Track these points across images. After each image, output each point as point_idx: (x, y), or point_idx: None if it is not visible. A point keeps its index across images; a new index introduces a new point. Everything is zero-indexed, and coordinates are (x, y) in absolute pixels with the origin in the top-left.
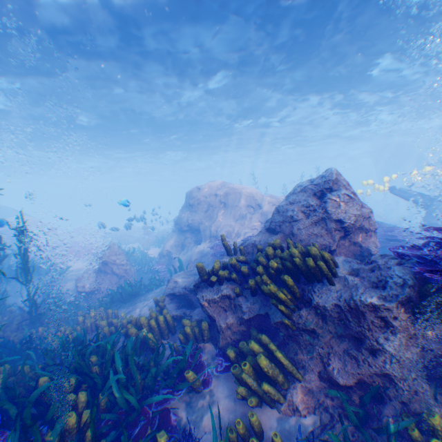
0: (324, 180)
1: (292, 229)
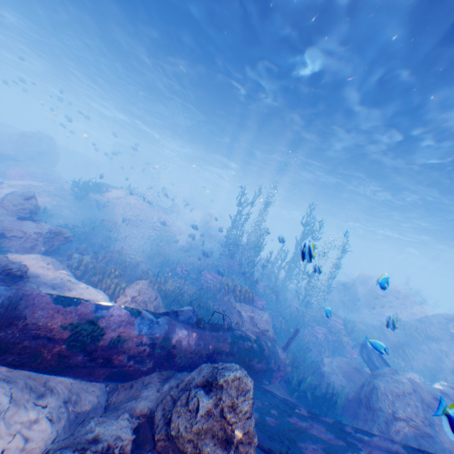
0: (451, 316)
1: (428, 325)
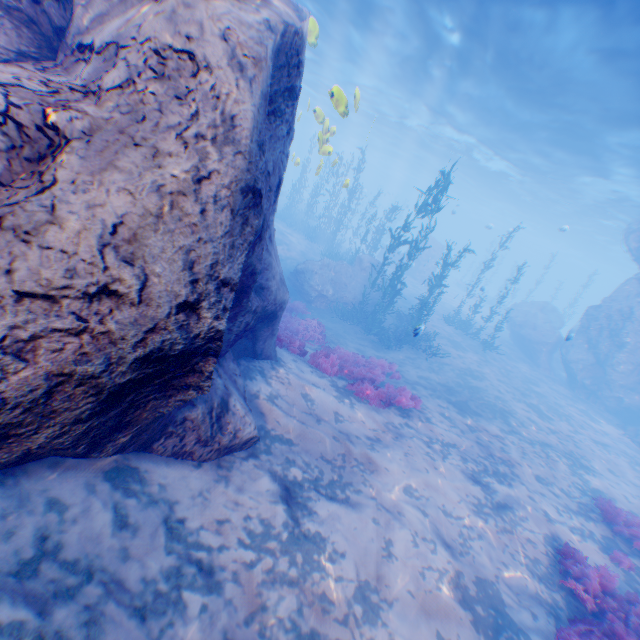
0: None
1: None
